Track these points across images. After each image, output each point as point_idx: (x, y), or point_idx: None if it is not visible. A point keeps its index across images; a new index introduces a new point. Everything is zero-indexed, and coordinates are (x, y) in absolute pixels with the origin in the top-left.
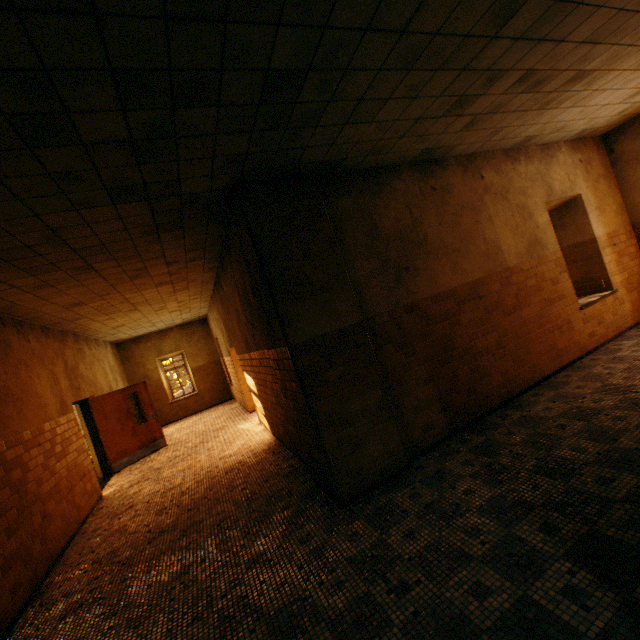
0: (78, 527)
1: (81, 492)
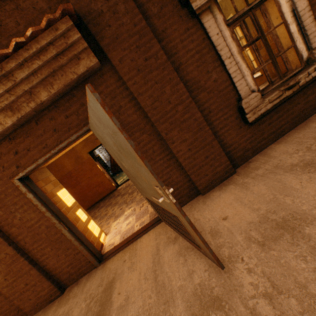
0: (89, 207)
1: (93, 194)
